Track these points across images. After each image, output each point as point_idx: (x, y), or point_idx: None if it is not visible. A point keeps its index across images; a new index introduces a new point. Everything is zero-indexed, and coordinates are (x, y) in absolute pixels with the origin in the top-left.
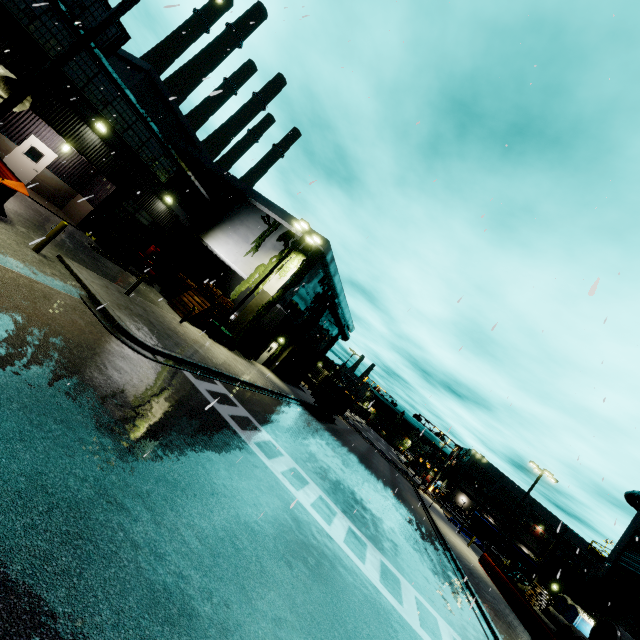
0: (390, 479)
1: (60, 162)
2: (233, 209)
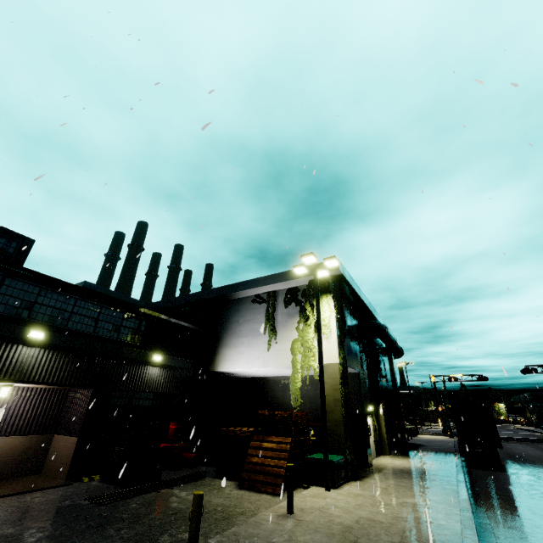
0: None
1: (11, 415)
2: (221, 319)
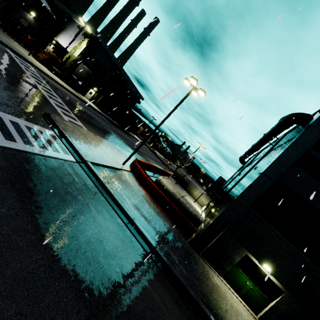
0: (145, 154)
1: None
2: (67, 24)
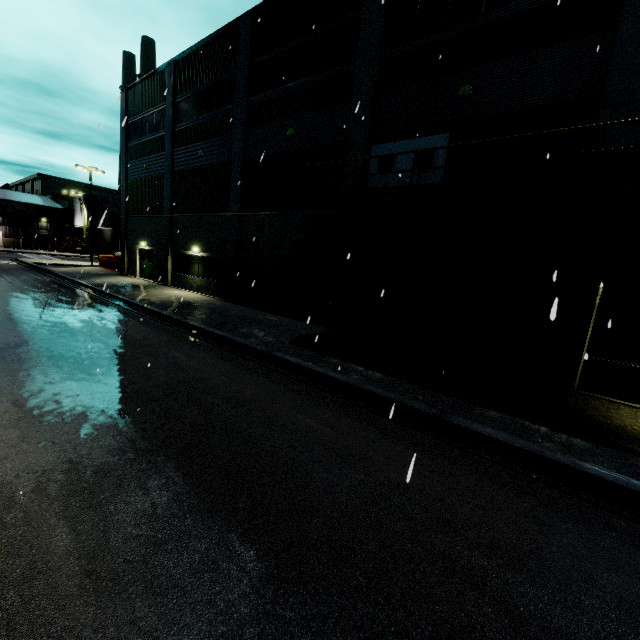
0: None
1: (5, 233)
2: (74, 205)
